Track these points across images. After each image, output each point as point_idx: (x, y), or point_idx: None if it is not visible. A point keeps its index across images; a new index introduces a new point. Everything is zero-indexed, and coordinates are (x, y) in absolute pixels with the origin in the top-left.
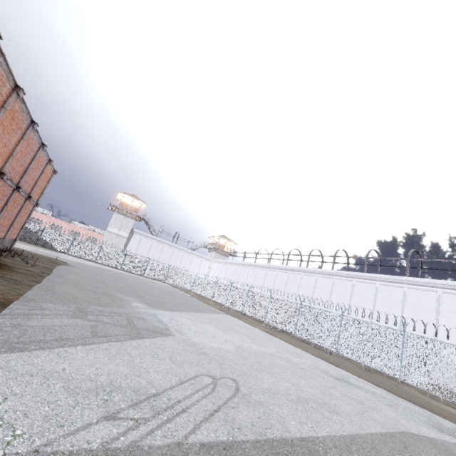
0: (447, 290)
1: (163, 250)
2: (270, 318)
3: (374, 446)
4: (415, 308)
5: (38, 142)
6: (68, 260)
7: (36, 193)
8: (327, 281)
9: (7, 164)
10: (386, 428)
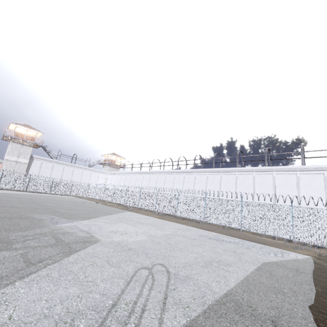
0: (258, 172)
1: (64, 170)
2: (158, 207)
3: (259, 280)
4: (242, 185)
5: None
6: None
7: None
8: (191, 176)
9: None
10: (255, 265)
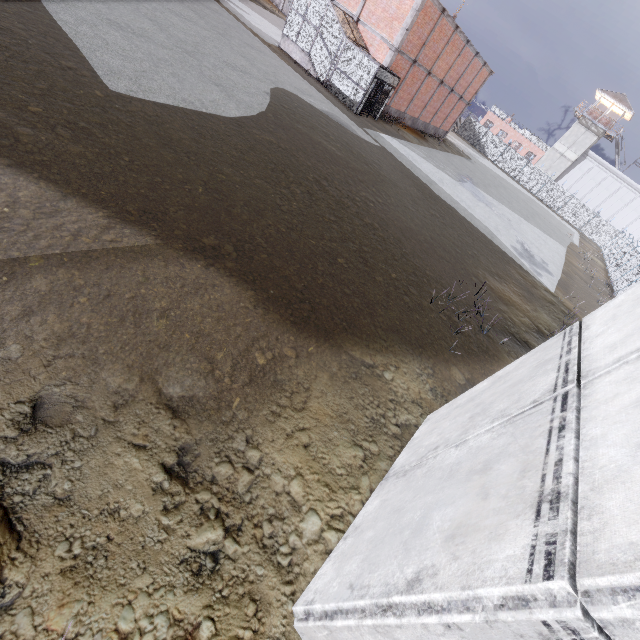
0: None
1: (616, 193)
2: (619, 279)
3: (459, 204)
4: None
5: (473, 52)
6: (480, 162)
7: (469, 94)
8: None
9: (446, 76)
10: (481, 221)
